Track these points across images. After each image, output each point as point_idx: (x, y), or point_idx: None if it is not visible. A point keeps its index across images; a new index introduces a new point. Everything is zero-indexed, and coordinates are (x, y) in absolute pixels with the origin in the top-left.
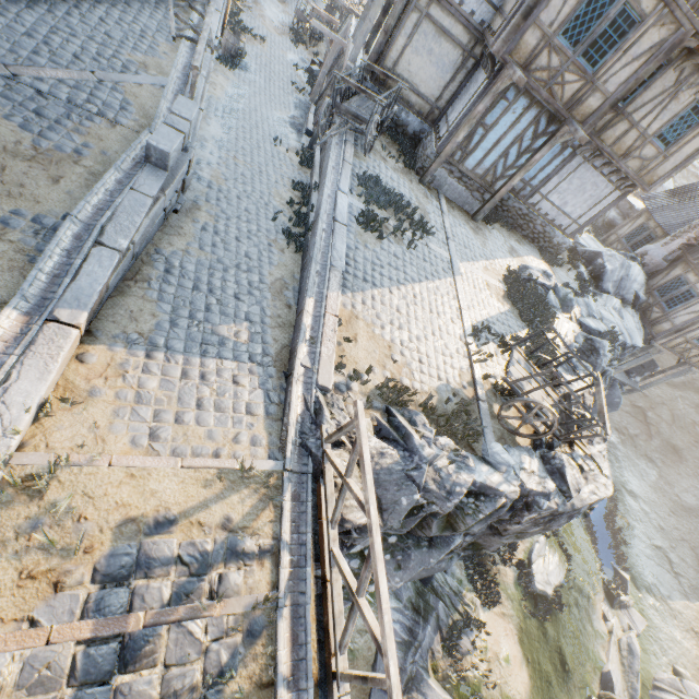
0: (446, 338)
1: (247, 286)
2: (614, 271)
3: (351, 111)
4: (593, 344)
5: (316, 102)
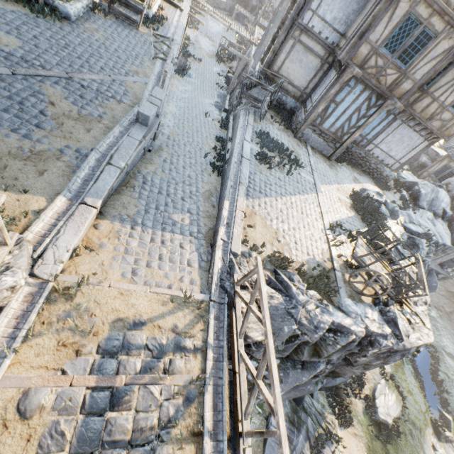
0: (312, 229)
1: (189, 193)
2: (427, 194)
3: (252, 96)
4: (414, 241)
5: (230, 93)
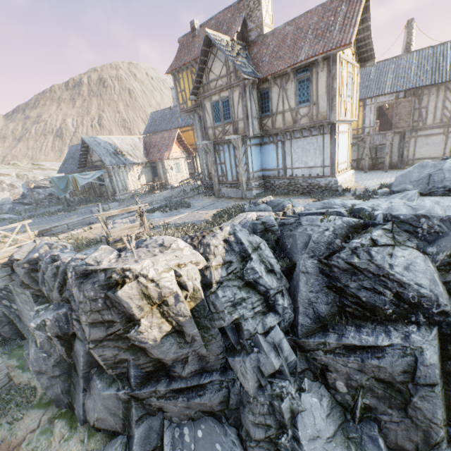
0: None
1: None
2: (407, 174)
3: (184, 189)
4: (299, 221)
5: None
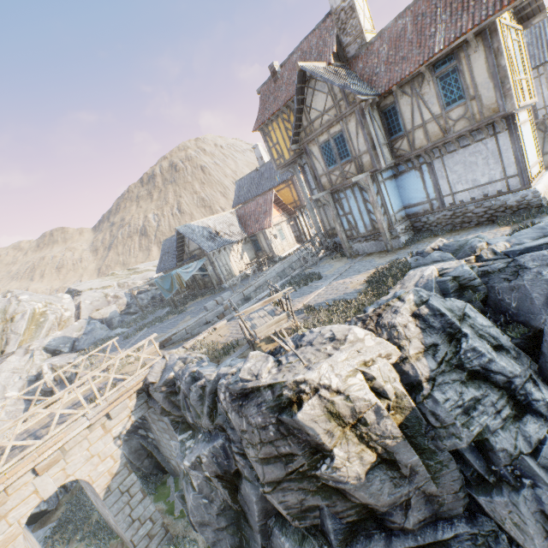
0: None
1: None
2: None
3: (302, 258)
4: (517, 263)
5: None
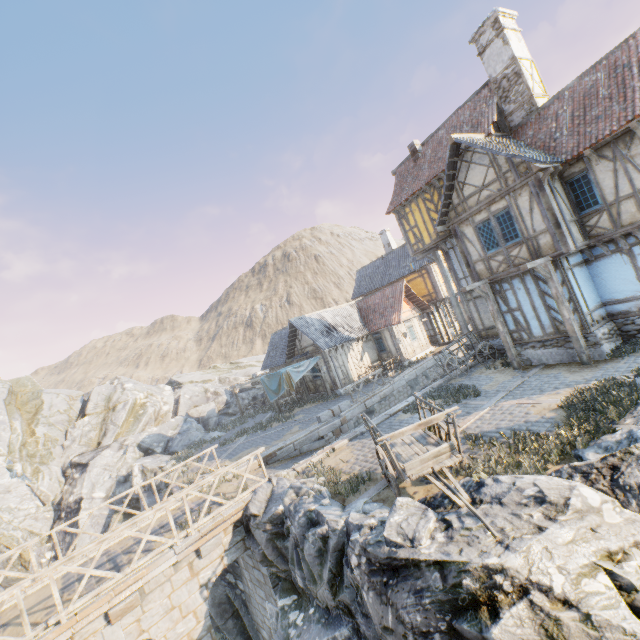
0: None
1: None
2: None
3: (446, 364)
4: None
5: None
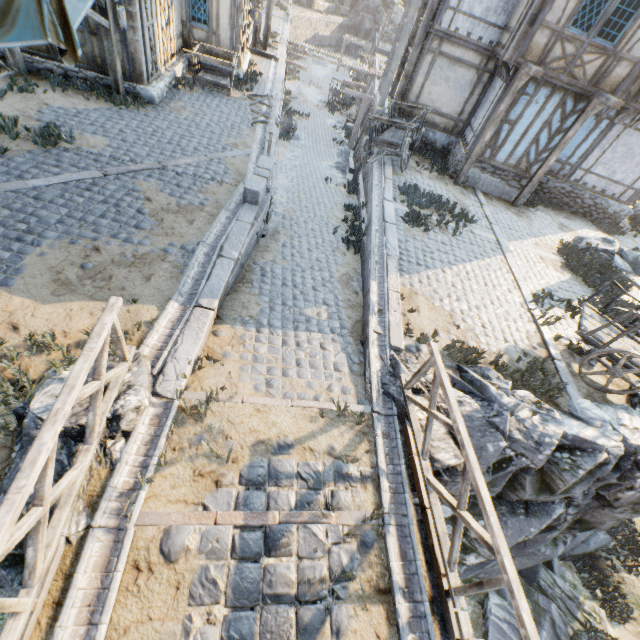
0: (505, 306)
1: (321, 281)
2: None
3: (385, 141)
4: None
5: (353, 148)
